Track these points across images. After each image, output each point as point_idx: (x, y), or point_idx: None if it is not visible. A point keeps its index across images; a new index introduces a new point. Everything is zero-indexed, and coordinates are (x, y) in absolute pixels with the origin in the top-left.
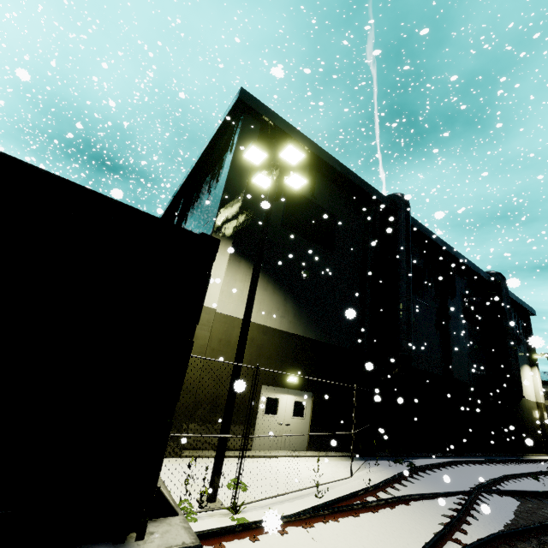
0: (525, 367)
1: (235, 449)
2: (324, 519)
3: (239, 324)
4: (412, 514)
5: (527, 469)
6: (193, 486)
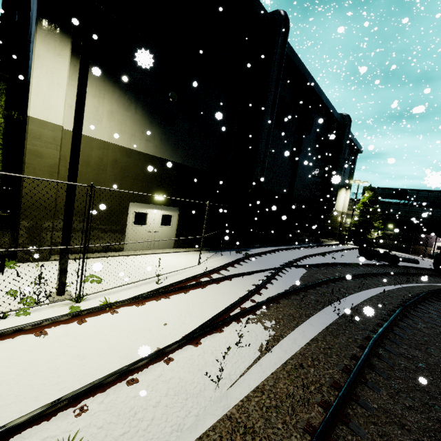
0: (343, 190)
1: (107, 252)
2: (158, 298)
3: (98, 145)
4: (230, 286)
5: (321, 250)
6: (50, 284)
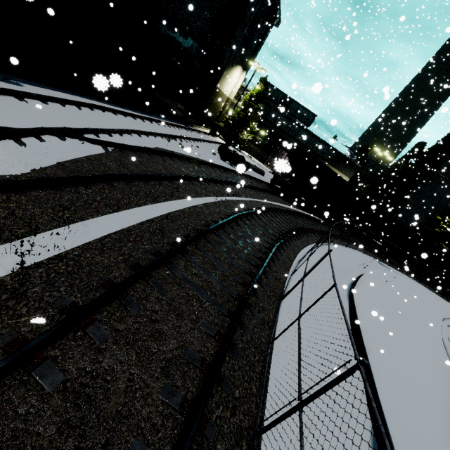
0: (239, 68)
1: None
2: None
3: None
4: None
5: (176, 133)
6: None
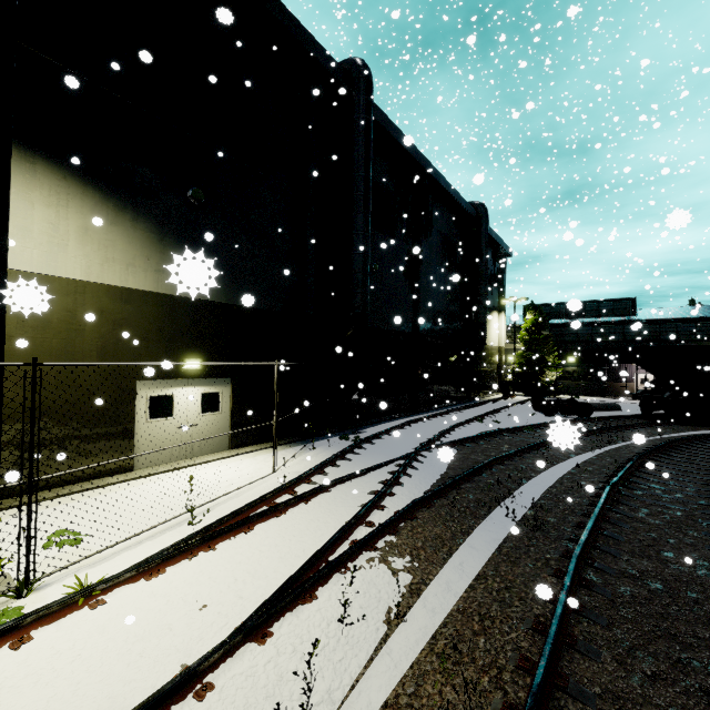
0: (494, 314)
1: (101, 477)
2: (191, 554)
3: (63, 289)
4: (330, 503)
5: (477, 412)
6: None
